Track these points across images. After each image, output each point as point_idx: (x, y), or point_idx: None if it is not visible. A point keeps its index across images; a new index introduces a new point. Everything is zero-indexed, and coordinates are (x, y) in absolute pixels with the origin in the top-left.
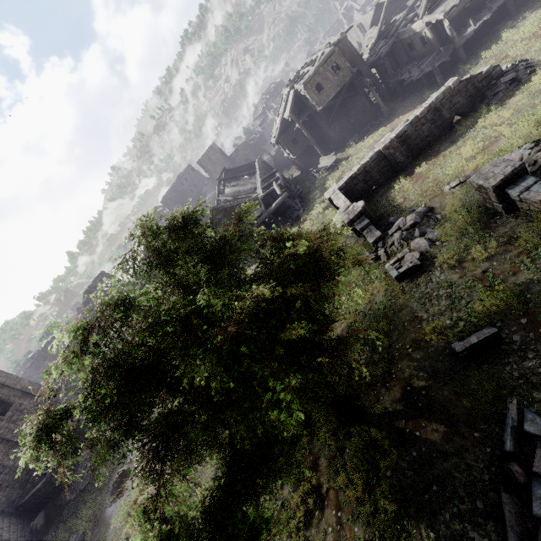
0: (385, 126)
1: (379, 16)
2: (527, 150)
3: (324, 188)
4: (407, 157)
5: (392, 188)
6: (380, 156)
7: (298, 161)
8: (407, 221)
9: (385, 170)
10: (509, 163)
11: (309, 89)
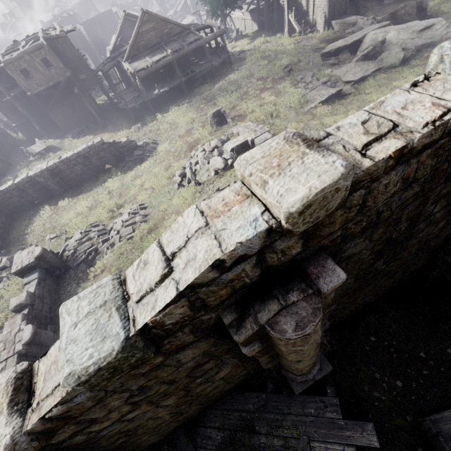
0: (96, 135)
1: (125, 27)
2: (80, 234)
3: (16, 177)
4: (60, 187)
5: (41, 211)
6: (35, 180)
7: (20, 129)
8: (2, 262)
9: (44, 191)
10: (31, 256)
11: (13, 70)
